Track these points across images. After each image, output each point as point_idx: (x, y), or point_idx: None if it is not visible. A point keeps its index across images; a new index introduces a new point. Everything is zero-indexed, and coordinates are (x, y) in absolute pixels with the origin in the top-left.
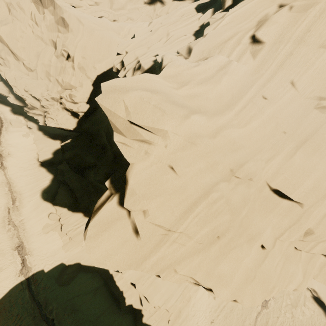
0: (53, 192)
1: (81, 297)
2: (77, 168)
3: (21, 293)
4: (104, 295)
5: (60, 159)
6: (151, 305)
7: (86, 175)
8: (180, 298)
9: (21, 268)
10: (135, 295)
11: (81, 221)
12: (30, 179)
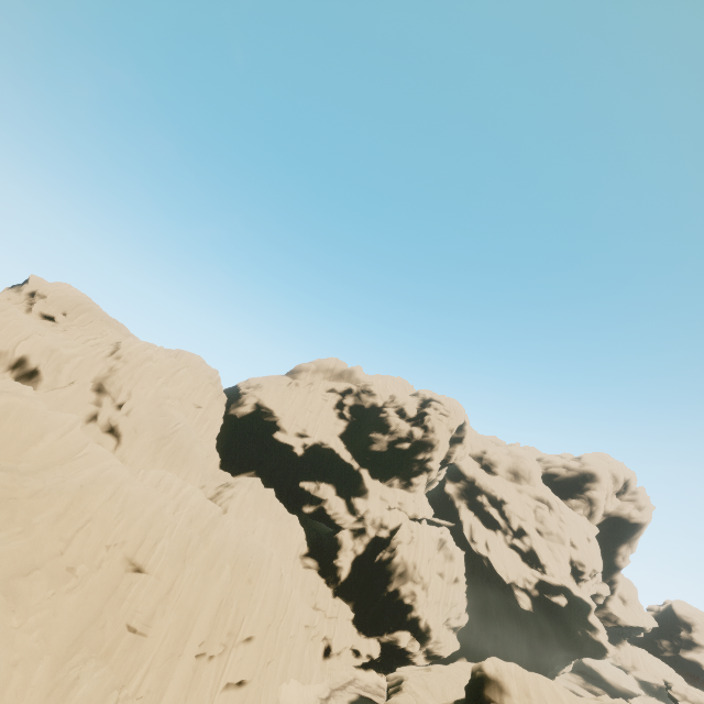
0: None
1: None
2: None
3: None
4: None
5: None
6: None
7: None
8: None
9: None
10: None
11: None
12: None
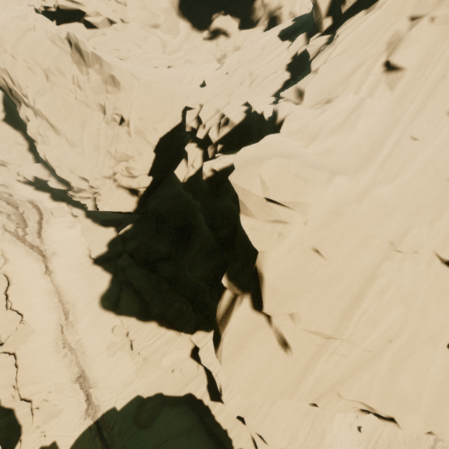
0: (114, 298)
1: (170, 443)
2: (144, 262)
3: (91, 444)
4: (202, 438)
5: (118, 251)
6: (271, 447)
7: (159, 270)
8: (310, 434)
9: (87, 408)
10: (245, 434)
11: (155, 333)
12: (84, 283)
